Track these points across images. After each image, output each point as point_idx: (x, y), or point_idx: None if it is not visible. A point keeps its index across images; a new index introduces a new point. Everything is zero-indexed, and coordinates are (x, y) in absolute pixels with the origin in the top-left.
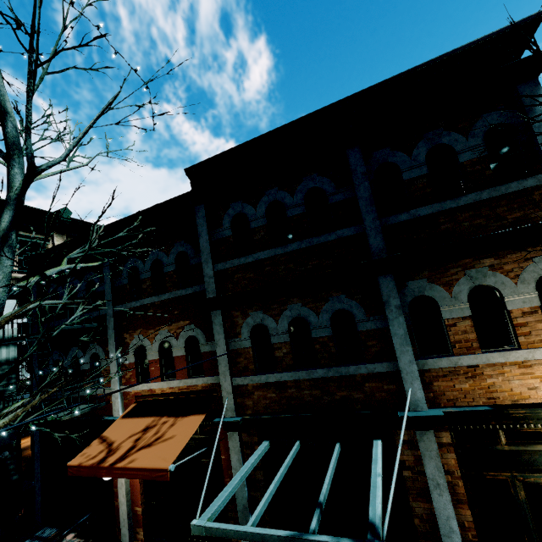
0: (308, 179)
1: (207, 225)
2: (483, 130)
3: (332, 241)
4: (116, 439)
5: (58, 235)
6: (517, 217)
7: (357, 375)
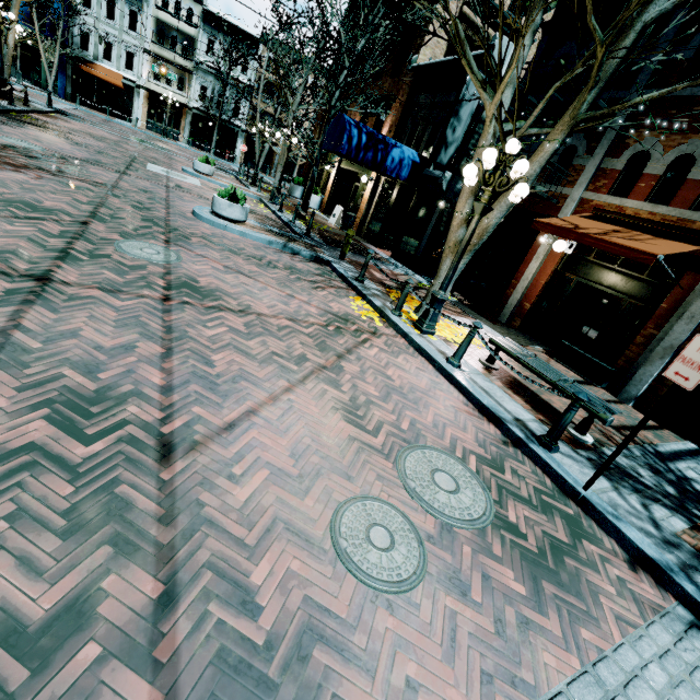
0: None
1: None
2: None
3: None
4: (580, 225)
5: None
6: None
7: None
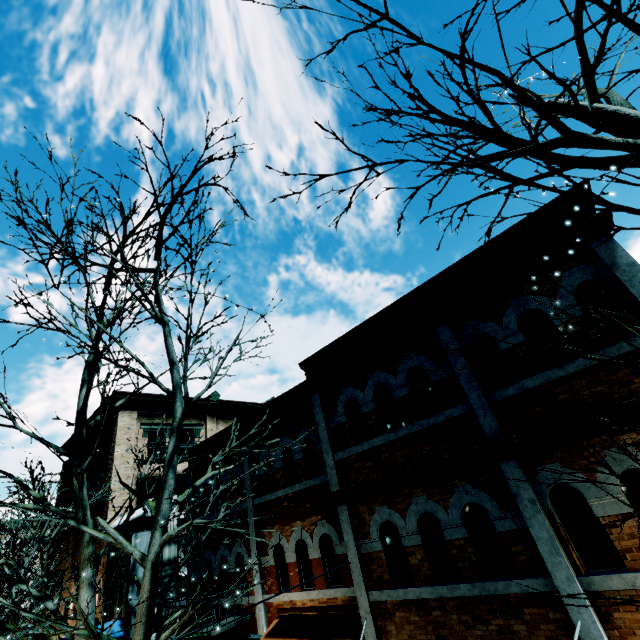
0: (407, 358)
1: (323, 413)
2: (571, 290)
3: (443, 422)
4: None
5: (209, 419)
6: None
7: (510, 595)
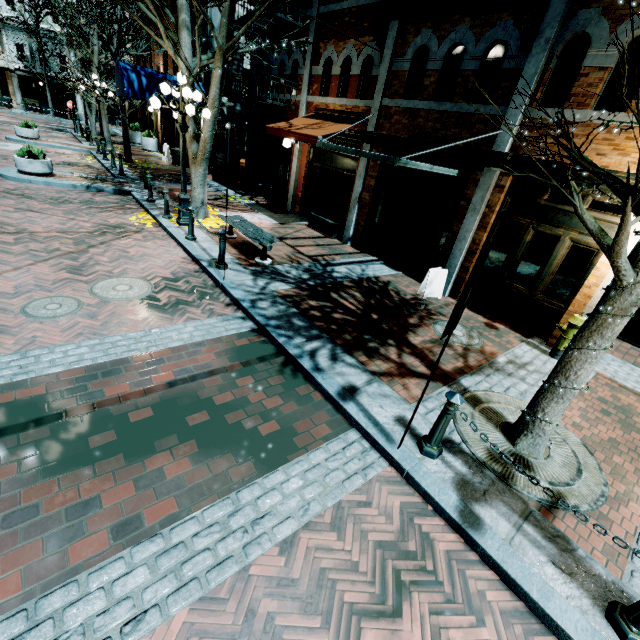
0: None
1: None
2: None
3: None
4: (295, 124)
5: None
6: None
7: (475, 116)
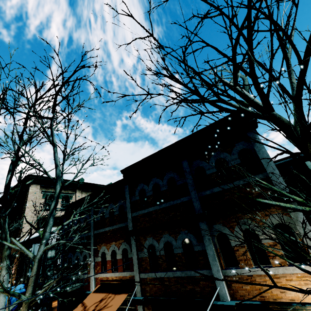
0: (168, 173)
1: (129, 194)
2: (237, 151)
3: (179, 203)
4: (88, 305)
5: (78, 191)
6: (258, 193)
7: (196, 276)
